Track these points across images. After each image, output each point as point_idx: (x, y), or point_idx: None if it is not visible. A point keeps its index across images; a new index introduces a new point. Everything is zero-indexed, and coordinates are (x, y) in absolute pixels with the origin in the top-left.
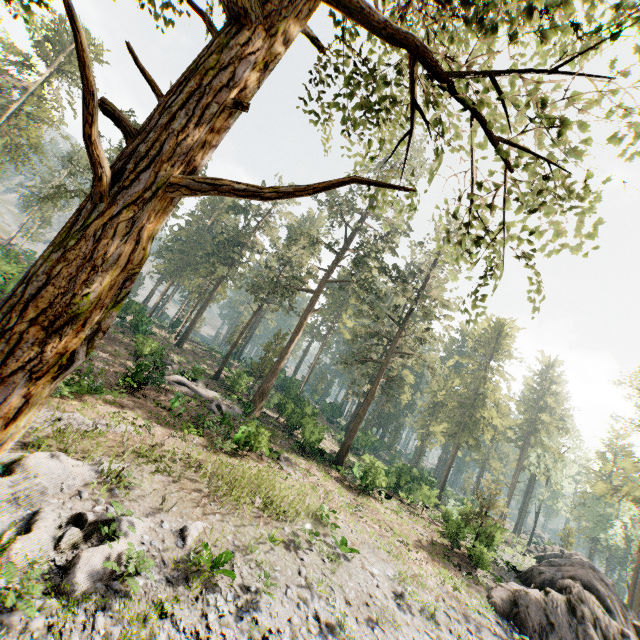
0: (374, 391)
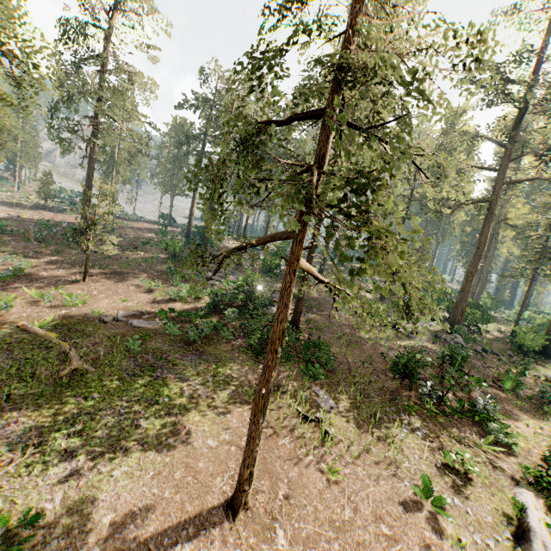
0: None
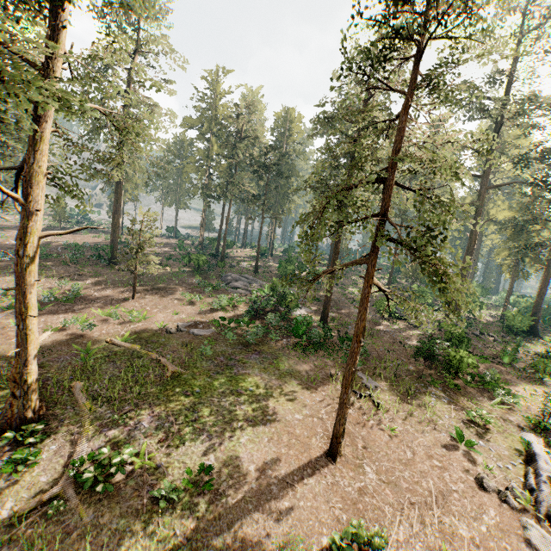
0: (550, 271)
